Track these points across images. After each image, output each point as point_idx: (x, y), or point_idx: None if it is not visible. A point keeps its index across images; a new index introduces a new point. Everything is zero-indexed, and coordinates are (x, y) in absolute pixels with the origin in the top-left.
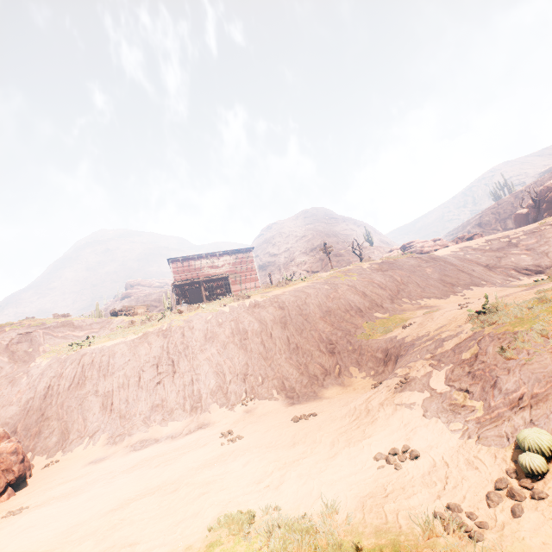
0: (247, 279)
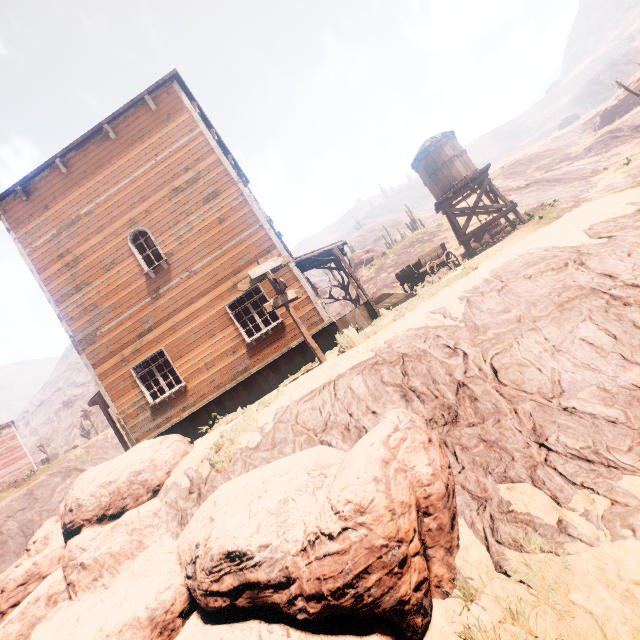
0: (11, 461)
